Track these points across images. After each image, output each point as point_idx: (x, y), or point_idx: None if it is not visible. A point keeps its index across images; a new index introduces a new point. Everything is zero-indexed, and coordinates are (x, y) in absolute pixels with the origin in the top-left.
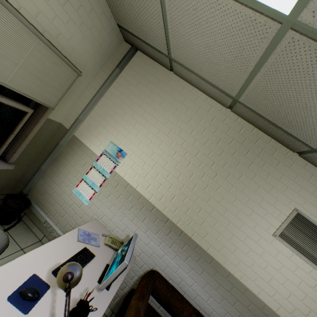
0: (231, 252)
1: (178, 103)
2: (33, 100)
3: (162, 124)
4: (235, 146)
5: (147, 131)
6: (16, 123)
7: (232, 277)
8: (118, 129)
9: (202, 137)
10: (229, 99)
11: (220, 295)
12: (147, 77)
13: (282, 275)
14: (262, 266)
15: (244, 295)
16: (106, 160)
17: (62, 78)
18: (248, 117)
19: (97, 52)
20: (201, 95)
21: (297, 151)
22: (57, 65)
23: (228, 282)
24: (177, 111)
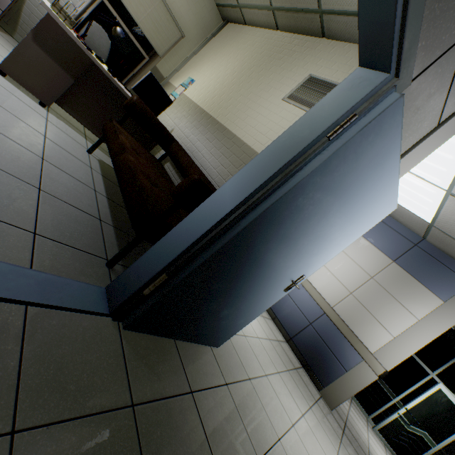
0: (242, 121)
1: (243, 41)
2: (149, 42)
3: (227, 56)
4: (274, 51)
5: (215, 64)
6: (137, 64)
7: (236, 138)
8: (197, 69)
9: (252, 54)
10: (271, 14)
11: (221, 153)
12: (228, 35)
13: (280, 126)
14: (264, 125)
15: (240, 149)
16: (180, 88)
17: (170, 34)
18: (286, 23)
19: (199, 24)
20: (261, 30)
21: (320, 31)
22: (169, 22)
23: (231, 142)
24: (240, 46)
